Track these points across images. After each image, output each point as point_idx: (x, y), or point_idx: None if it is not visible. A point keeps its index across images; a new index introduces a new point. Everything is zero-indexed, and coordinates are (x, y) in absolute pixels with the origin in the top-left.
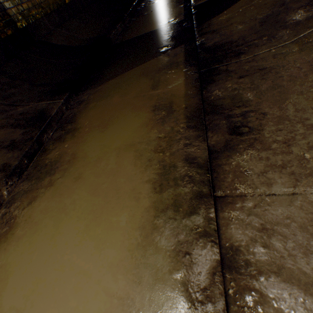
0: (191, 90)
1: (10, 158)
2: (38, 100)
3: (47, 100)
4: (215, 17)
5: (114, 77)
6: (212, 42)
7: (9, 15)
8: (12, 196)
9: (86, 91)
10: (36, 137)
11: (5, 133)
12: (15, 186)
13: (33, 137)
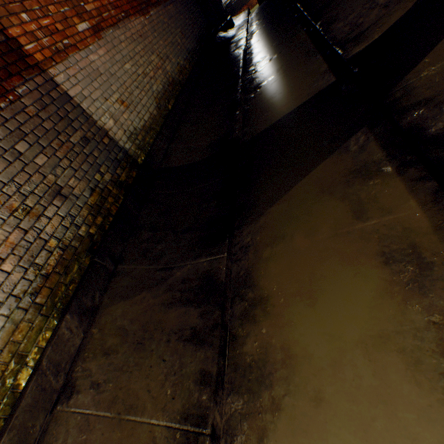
0: (442, 217)
1: (203, 360)
2: (193, 256)
3: (204, 254)
4: (410, 73)
5: (274, 200)
6: (440, 123)
7: (130, 156)
8: (226, 421)
9: (244, 228)
10: (220, 321)
11: (177, 315)
12: (222, 402)
13: (217, 323)
